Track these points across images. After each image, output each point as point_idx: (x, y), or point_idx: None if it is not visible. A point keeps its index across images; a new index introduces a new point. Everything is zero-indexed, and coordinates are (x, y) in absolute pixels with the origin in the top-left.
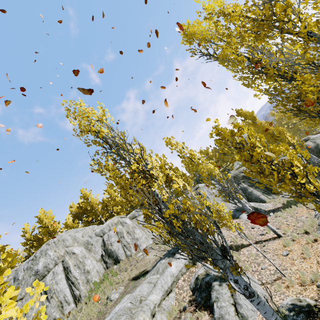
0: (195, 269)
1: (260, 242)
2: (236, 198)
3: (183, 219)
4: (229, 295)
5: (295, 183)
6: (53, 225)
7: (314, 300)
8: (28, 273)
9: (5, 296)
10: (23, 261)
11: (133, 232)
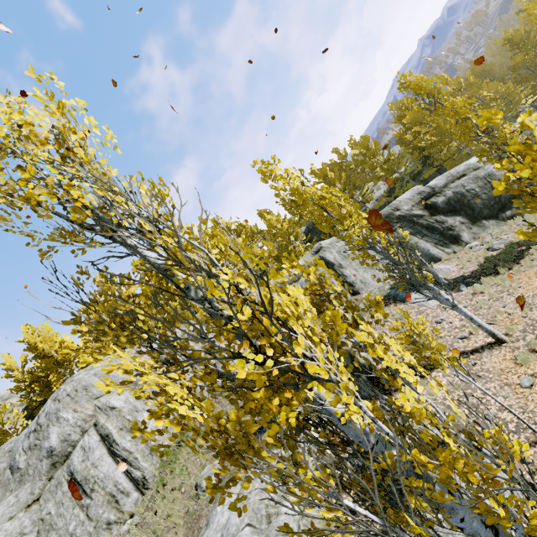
0: None
1: (466, 356)
2: (422, 282)
3: (438, 502)
4: None
5: None
6: (60, 351)
7: None
8: (34, 455)
9: None
10: (24, 418)
11: None
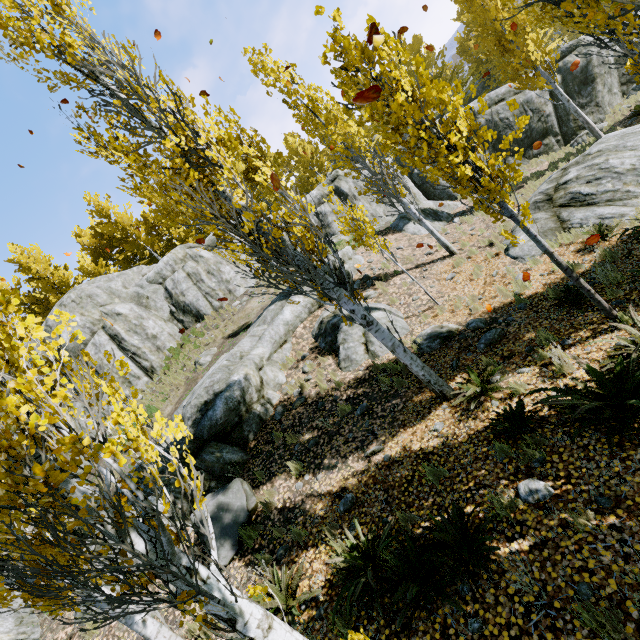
0: (321, 313)
1: (422, 266)
2: (394, 194)
3: (277, 237)
4: (360, 334)
5: (453, 164)
6: (56, 274)
7: (459, 325)
8: None
9: (28, 322)
10: None
11: (219, 272)
